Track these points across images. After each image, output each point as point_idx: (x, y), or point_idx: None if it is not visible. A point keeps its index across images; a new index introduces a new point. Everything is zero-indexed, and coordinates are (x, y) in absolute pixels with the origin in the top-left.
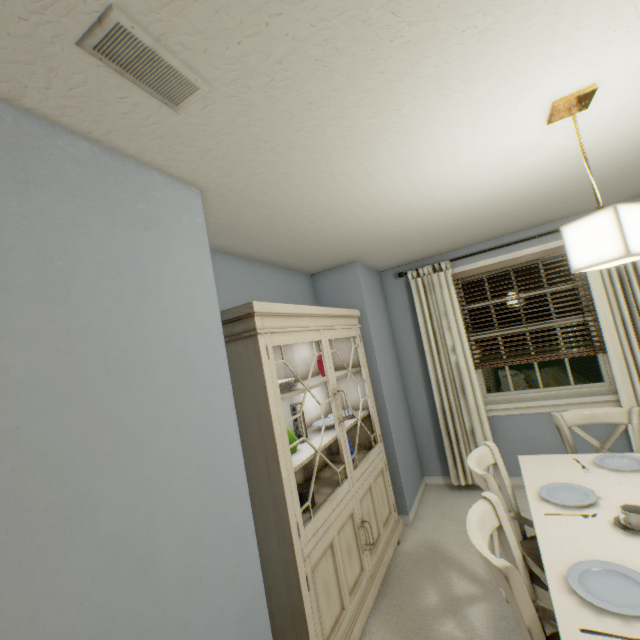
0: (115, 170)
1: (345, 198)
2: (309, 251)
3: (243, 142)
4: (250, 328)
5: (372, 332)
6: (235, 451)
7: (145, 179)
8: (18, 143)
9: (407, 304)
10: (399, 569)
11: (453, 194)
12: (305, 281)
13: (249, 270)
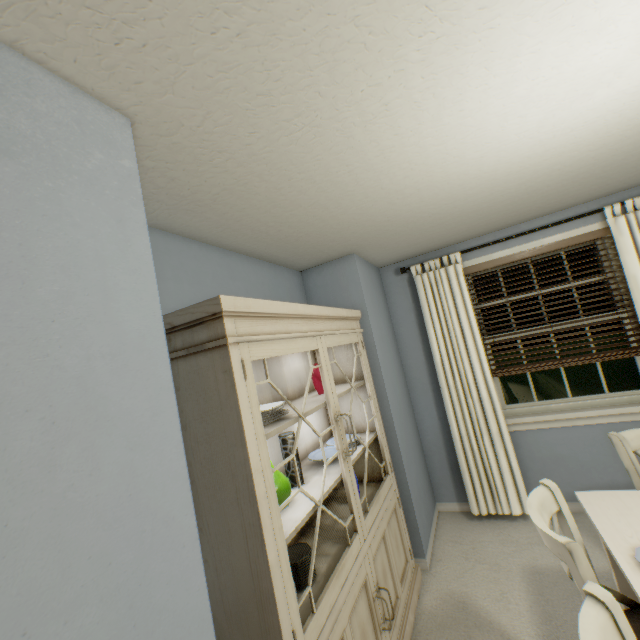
0: None
1: (350, 152)
2: (299, 238)
3: (187, 7)
4: (217, 335)
5: (375, 337)
6: (186, 546)
7: (9, 71)
8: None
9: (411, 304)
10: (423, 639)
11: (486, 155)
12: (294, 278)
13: (223, 262)
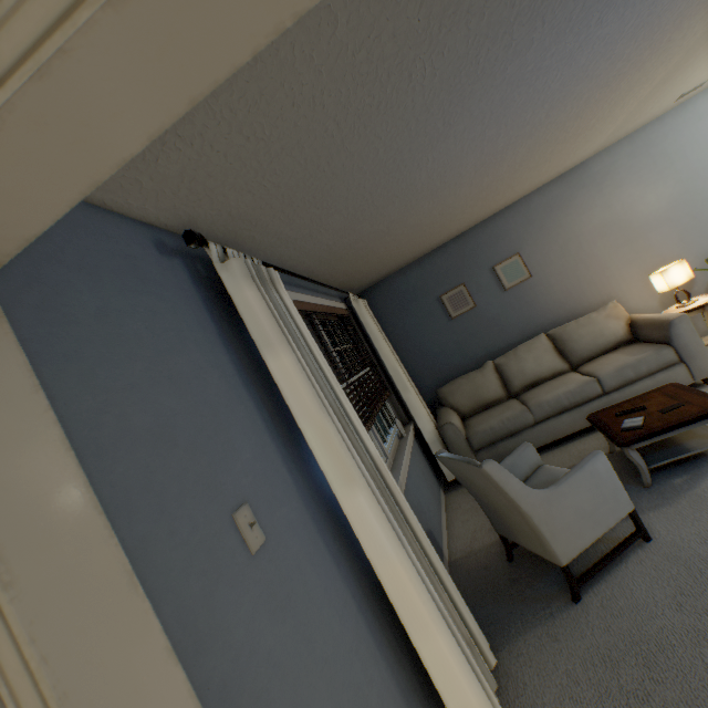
0: (682, 111)
1: None
2: None
3: None
4: None
5: None
6: None
7: (692, 104)
8: (659, 128)
9: None
10: None
11: None
12: None
13: None
